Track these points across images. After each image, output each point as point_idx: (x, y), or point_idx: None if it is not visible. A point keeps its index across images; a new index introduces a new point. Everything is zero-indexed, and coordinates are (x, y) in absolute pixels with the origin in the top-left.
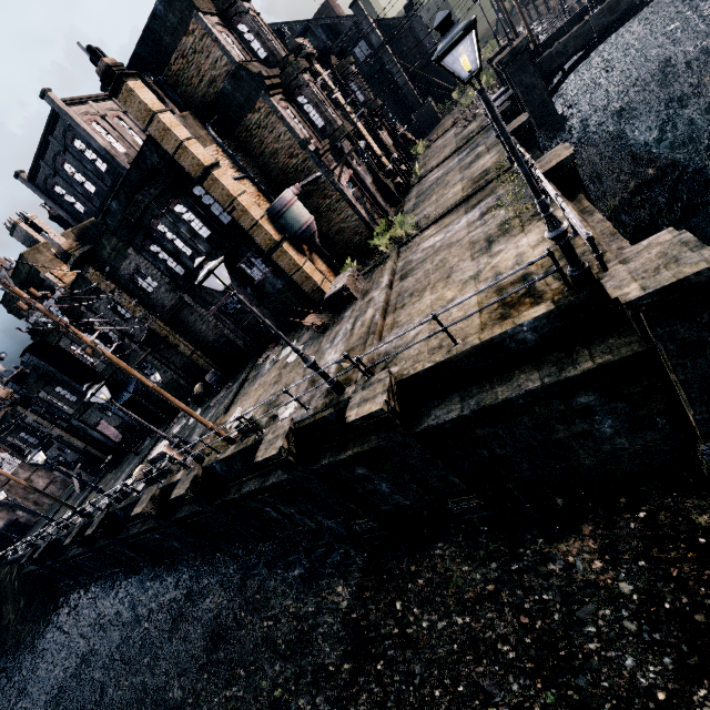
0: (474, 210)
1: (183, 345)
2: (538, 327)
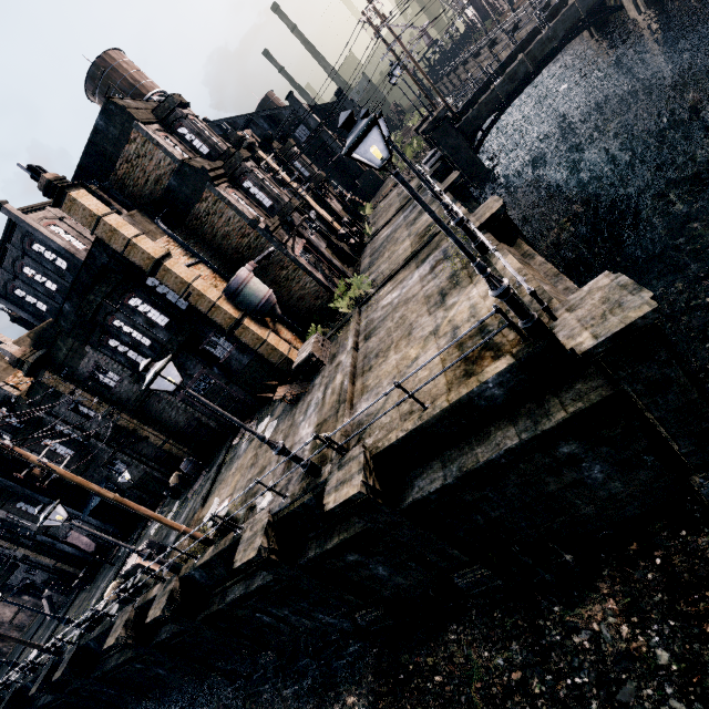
0: (424, 264)
1: (153, 436)
2: (503, 382)
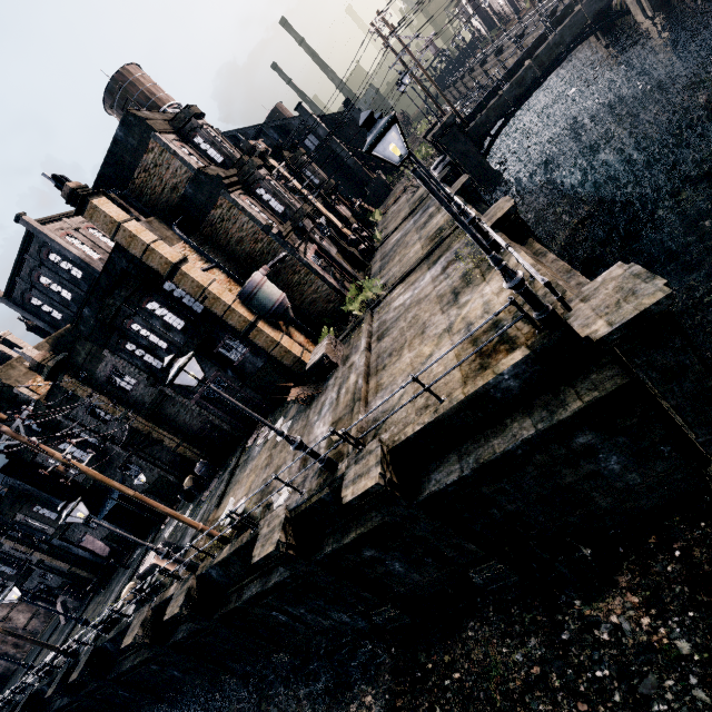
0: (435, 265)
1: (168, 439)
2: (519, 373)
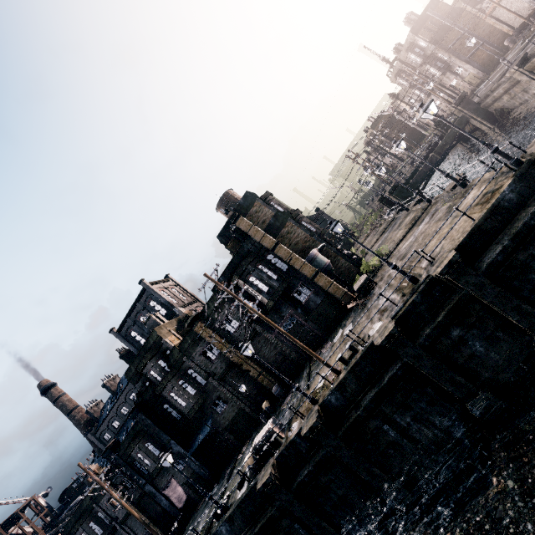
0: (423, 221)
1: (253, 369)
2: (513, 189)
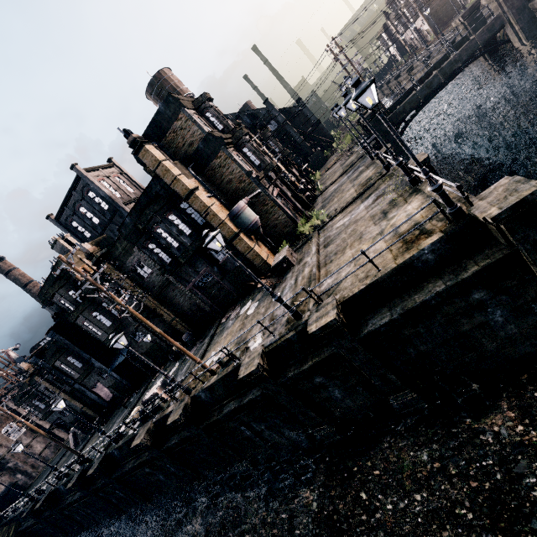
0: (367, 199)
1: (166, 314)
2: (435, 250)
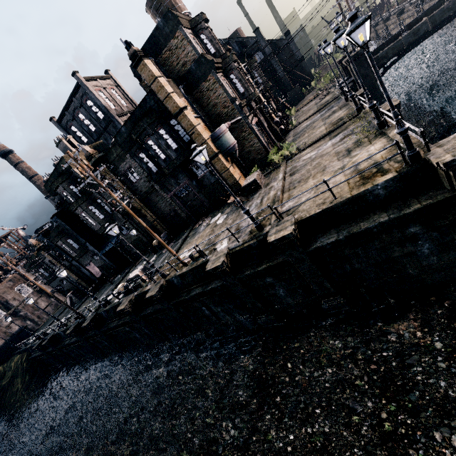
0: (335, 137)
1: (149, 215)
2: (387, 186)
